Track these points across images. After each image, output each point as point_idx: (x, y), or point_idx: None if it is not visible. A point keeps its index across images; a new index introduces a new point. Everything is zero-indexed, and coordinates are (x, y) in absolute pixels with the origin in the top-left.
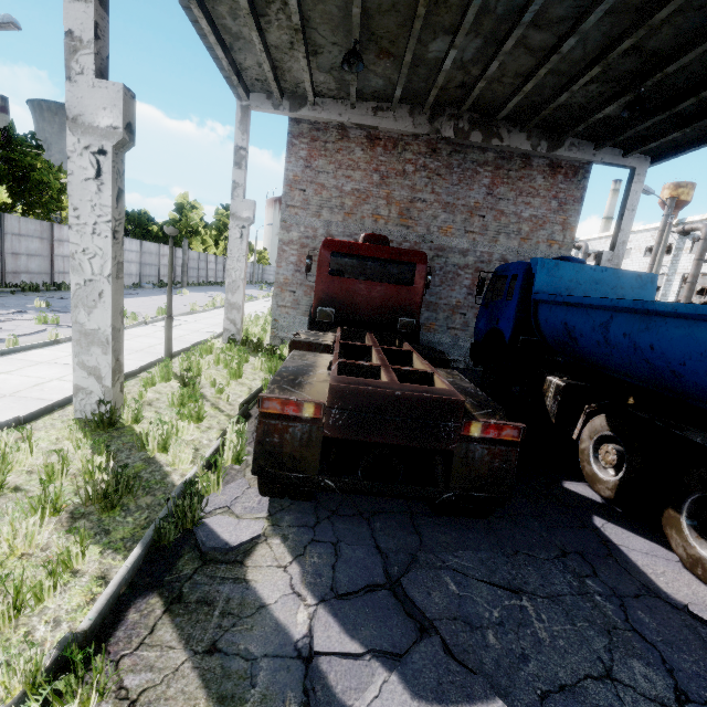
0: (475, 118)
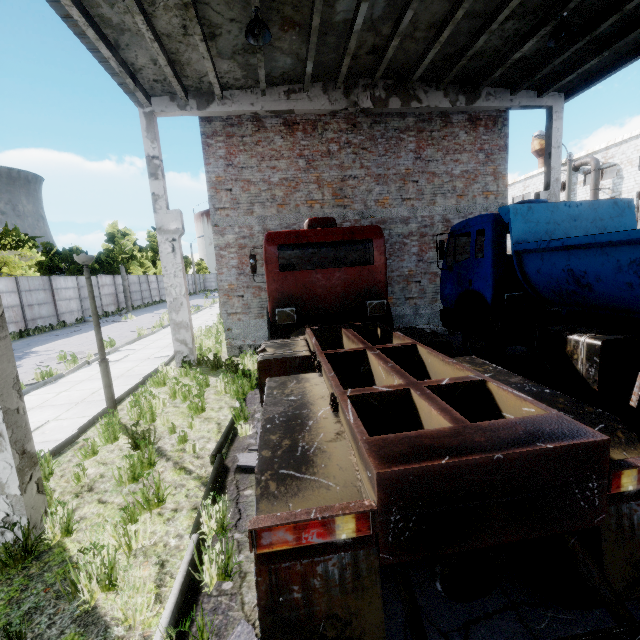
0: (390, 85)
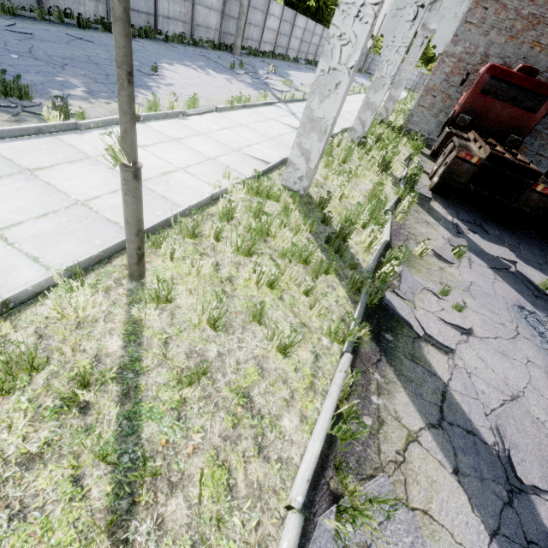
0: None
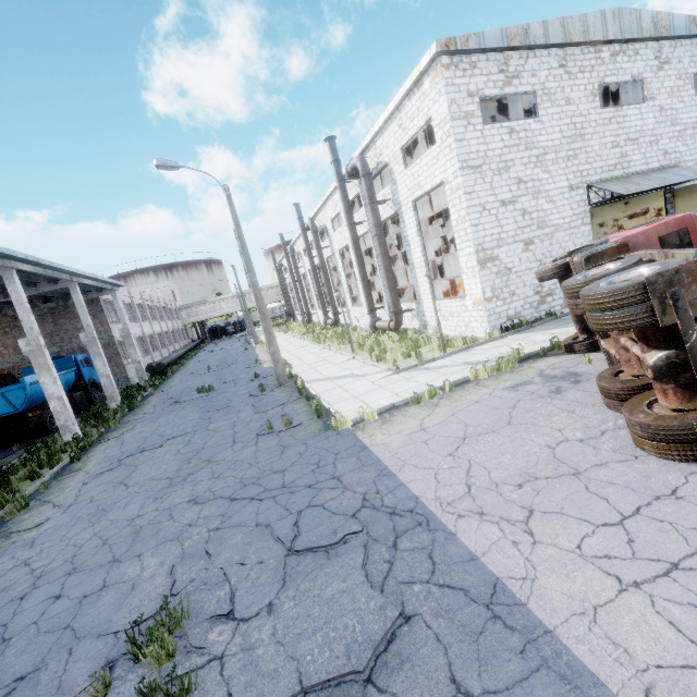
0: None
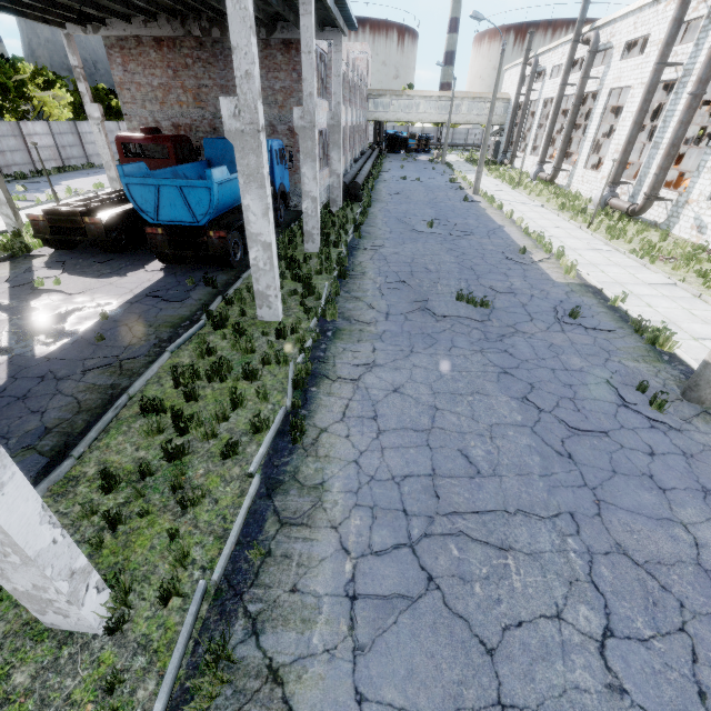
0: (211, 17)
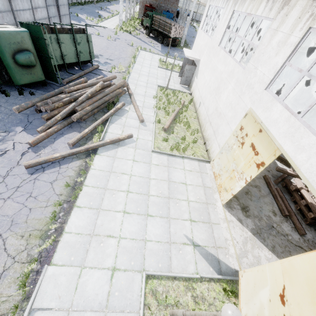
0: None
